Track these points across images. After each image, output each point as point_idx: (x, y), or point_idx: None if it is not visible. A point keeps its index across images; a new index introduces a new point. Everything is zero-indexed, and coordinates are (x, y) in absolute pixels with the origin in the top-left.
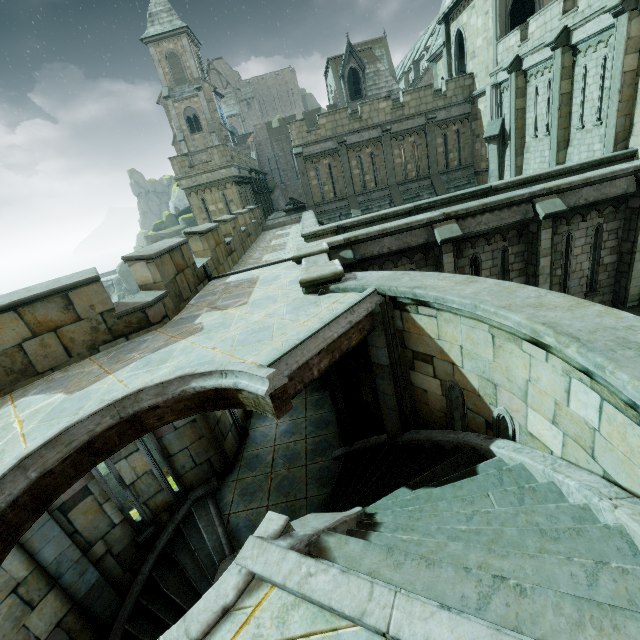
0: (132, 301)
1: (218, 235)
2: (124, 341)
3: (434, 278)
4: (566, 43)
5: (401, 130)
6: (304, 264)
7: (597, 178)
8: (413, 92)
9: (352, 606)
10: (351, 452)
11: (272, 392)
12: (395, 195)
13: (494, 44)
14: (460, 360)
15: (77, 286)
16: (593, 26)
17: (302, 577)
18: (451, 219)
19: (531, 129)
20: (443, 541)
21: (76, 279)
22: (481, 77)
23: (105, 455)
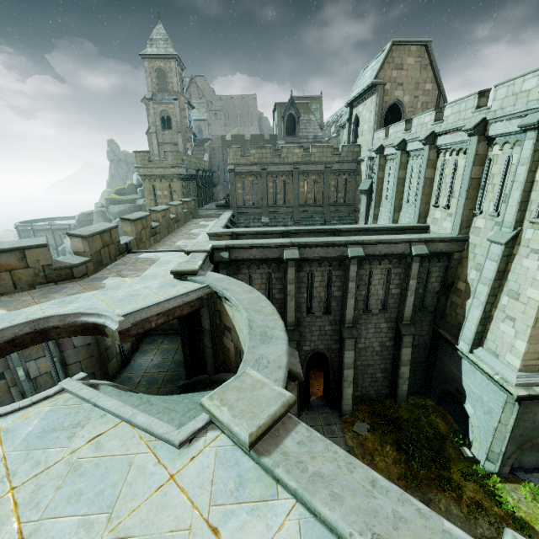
0: (66, 261)
1: (147, 222)
2: (54, 285)
3: (238, 285)
4: (404, 149)
5: (307, 170)
6: (188, 257)
7: (386, 241)
8: (319, 147)
9: (90, 397)
10: (189, 383)
11: (120, 330)
12: (295, 213)
13: (372, 132)
14: (239, 333)
15: (32, 247)
16: (416, 145)
17: (79, 389)
18: (296, 246)
19: (385, 193)
20: (151, 397)
21: (32, 243)
22: (364, 149)
23: (20, 348)
